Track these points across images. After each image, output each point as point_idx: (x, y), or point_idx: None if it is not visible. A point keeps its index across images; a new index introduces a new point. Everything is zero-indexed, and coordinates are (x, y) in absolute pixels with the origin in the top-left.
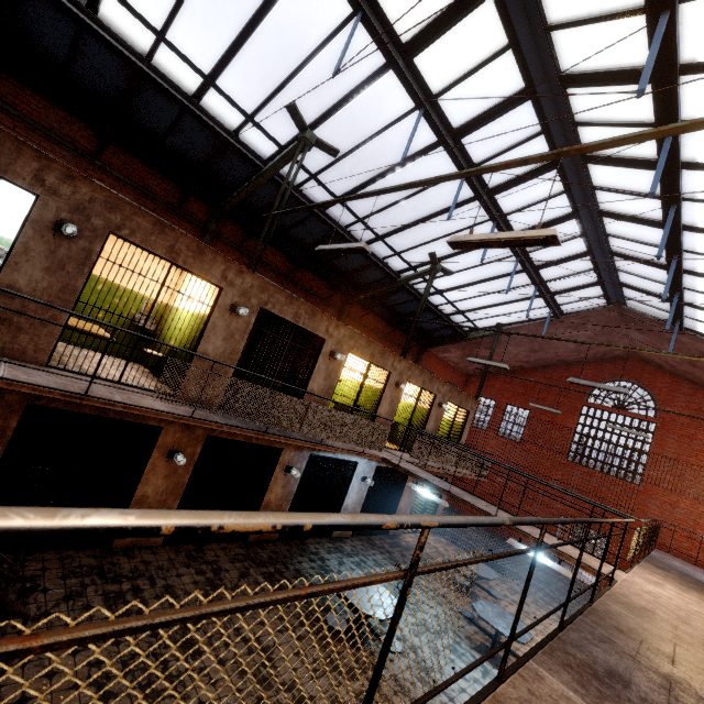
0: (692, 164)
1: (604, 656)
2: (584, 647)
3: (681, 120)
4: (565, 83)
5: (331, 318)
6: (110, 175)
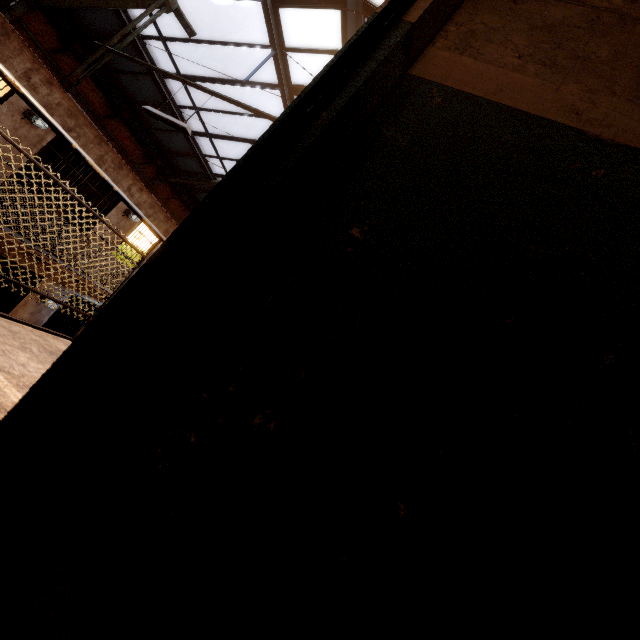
0: None
1: None
2: None
3: None
4: None
5: (137, 180)
6: None
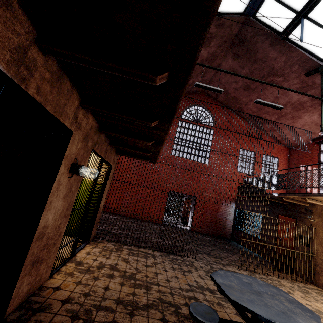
0: None
1: None
2: None
3: None
4: None
5: None
6: None
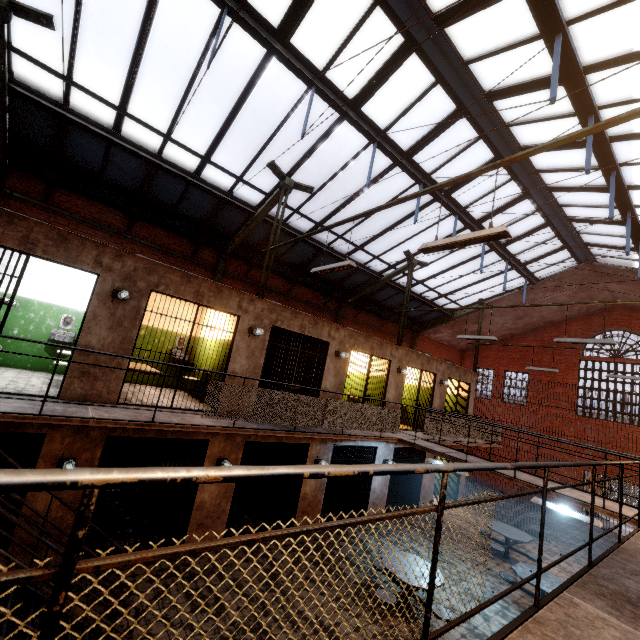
0: (618, 137)
1: (636, 586)
2: (616, 580)
3: (597, 106)
4: (490, 98)
5: (331, 323)
6: (139, 244)
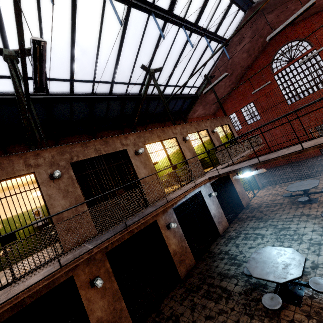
0: None
1: None
2: None
3: None
4: None
5: (118, 136)
6: None
